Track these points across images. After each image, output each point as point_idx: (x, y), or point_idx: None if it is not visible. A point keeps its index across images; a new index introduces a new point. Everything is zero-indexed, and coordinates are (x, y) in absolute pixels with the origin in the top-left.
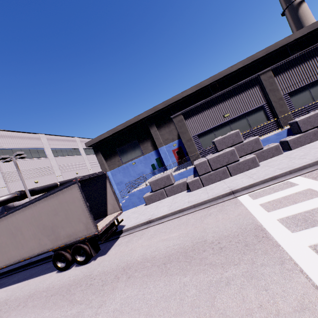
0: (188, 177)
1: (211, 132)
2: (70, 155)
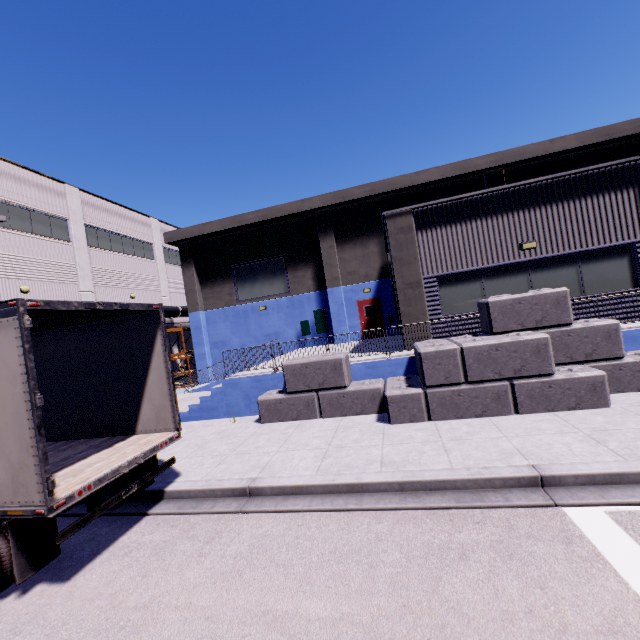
0: (388, 378)
1: (476, 279)
2: (128, 252)
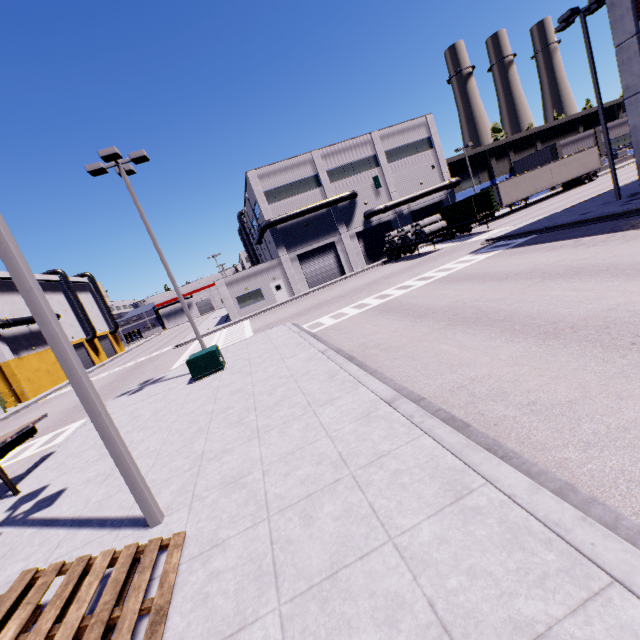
0: None
1: None
2: None
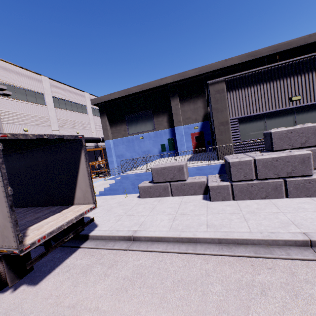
0: (209, 175)
1: (261, 119)
2: (74, 110)
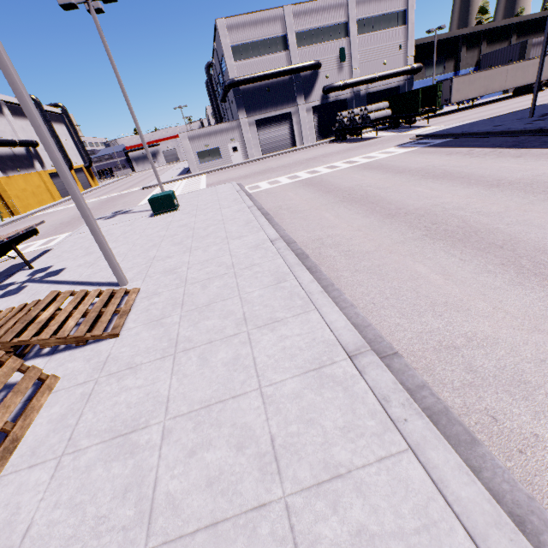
0: None
1: None
2: None
